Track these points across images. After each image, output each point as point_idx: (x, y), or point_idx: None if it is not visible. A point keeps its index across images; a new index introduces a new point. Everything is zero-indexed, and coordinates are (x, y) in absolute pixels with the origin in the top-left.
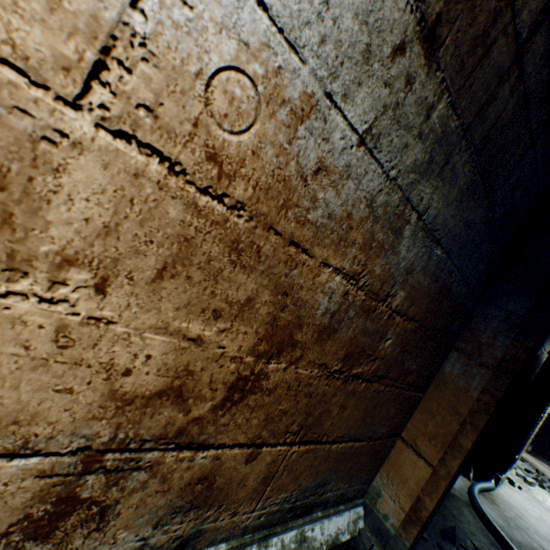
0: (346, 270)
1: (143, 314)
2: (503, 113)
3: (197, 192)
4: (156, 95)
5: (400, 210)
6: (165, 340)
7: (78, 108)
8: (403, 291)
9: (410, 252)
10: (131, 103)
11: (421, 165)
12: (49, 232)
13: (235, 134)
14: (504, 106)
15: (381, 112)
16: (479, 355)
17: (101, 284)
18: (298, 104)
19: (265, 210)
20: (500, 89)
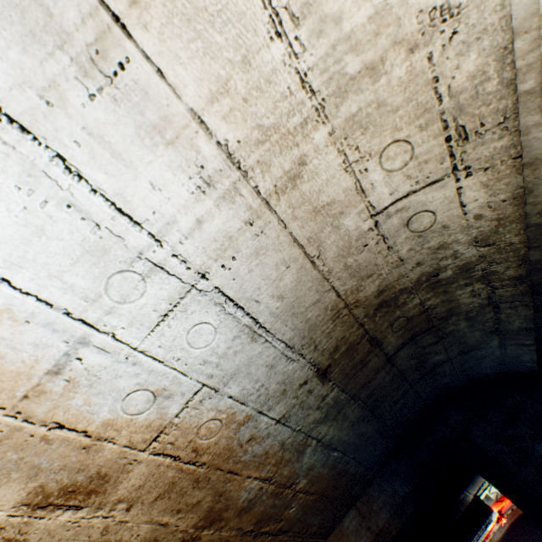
0: (263, 476)
1: (143, 516)
2: (382, 381)
3: (184, 463)
4: (176, 437)
5: (303, 441)
6: (149, 526)
7: (145, 450)
8: (306, 479)
9: (311, 458)
10: (165, 443)
11: (319, 418)
12: (117, 492)
13: (208, 439)
14: (383, 378)
15: (291, 407)
16: (369, 519)
17: (130, 506)
18: (242, 419)
19: (216, 461)
20: (378, 373)
